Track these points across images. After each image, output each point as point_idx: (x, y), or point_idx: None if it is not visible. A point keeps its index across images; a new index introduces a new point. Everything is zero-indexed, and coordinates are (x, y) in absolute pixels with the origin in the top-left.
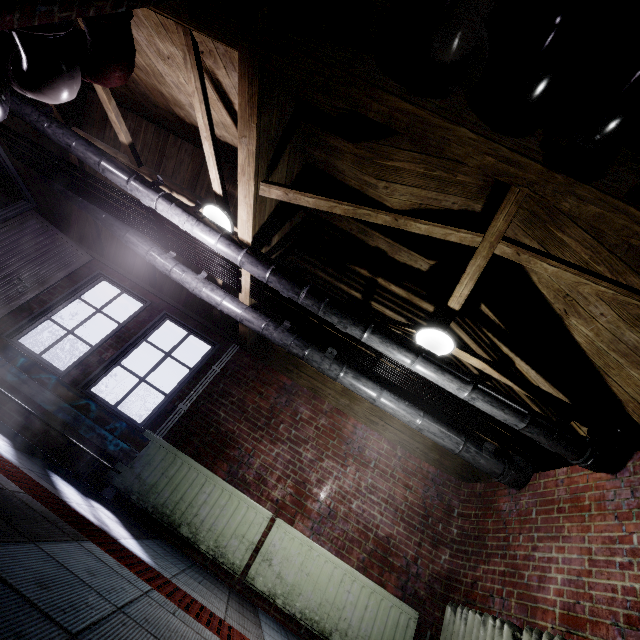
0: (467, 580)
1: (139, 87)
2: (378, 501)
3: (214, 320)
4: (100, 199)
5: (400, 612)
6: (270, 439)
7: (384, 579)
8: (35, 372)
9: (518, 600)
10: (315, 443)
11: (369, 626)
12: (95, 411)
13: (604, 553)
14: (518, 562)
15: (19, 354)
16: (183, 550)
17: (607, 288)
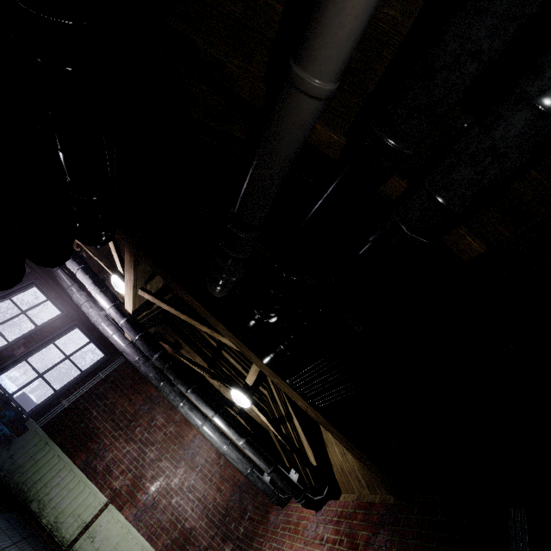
0: None
1: None
2: (193, 499)
3: None
4: None
5: None
6: (126, 438)
7: None
8: None
9: None
10: (160, 446)
11: None
12: None
13: None
14: None
15: None
16: (28, 521)
17: None
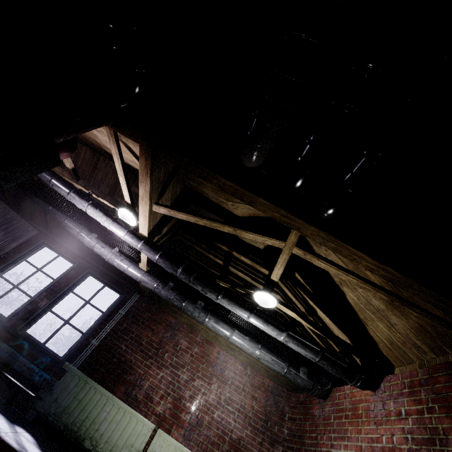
0: None
1: (82, 134)
2: (233, 410)
3: (123, 276)
4: (49, 199)
5: None
6: (157, 365)
7: None
8: None
9: None
10: (190, 367)
11: None
12: (27, 349)
13: (368, 450)
14: None
15: None
16: None
17: (353, 278)
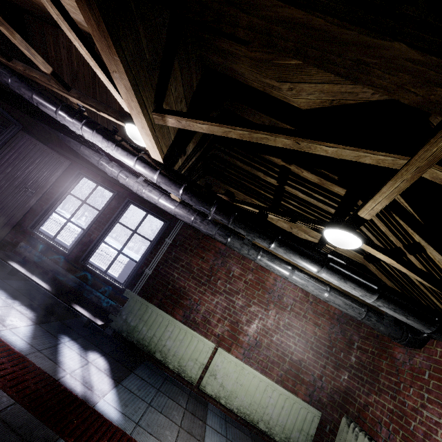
0: (360, 401)
1: (42, 8)
2: (293, 335)
3: None
4: (51, 124)
5: (307, 412)
6: (211, 292)
7: (296, 389)
8: (50, 254)
9: (402, 440)
10: (244, 293)
11: (284, 419)
12: (91, 279)
13: None
14: (406, 409)
15: (38, 242)
16: (159, 366)
17: None
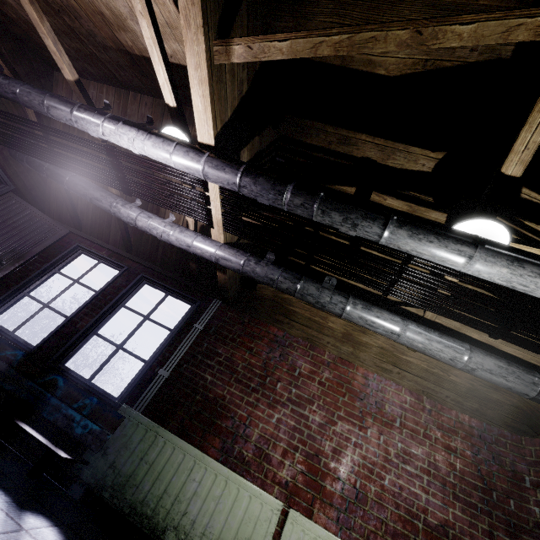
0: None
1: (82, 23)
2: (417, 473)
3: (192, 276)
4: (58, 155)
5: None
6: (267, 402)
7: None
8: (1, 349)
9: None
10: (322, 402)
11: None
12: (62, 387)
13: None
14: None
15: None
16: None
17: None
